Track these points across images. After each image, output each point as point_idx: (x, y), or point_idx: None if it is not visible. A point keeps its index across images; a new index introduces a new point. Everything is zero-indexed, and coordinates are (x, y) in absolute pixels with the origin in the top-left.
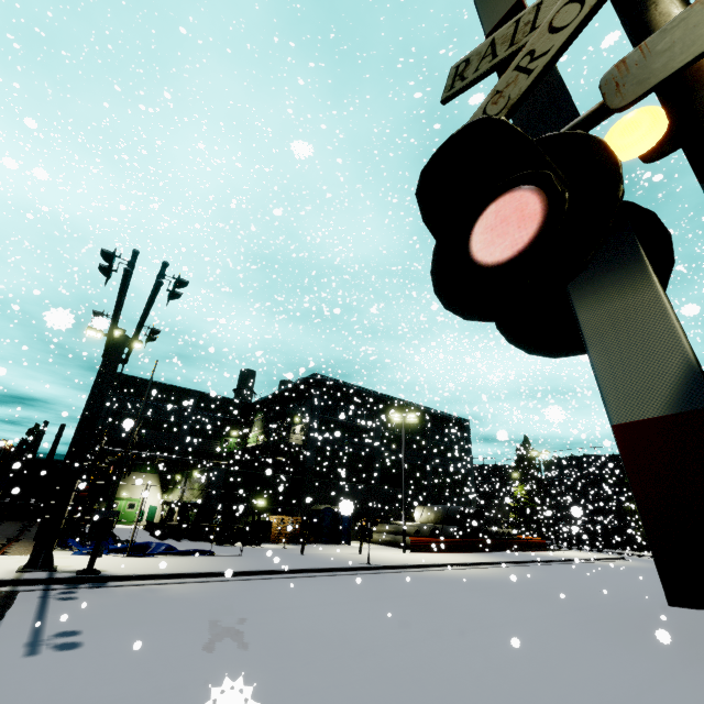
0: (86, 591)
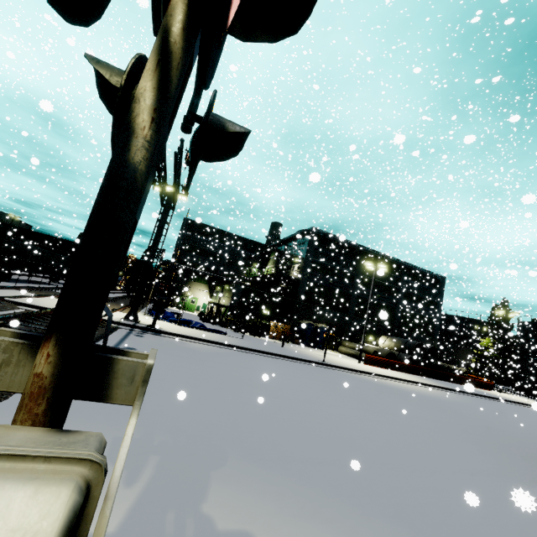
0: (149, 335)
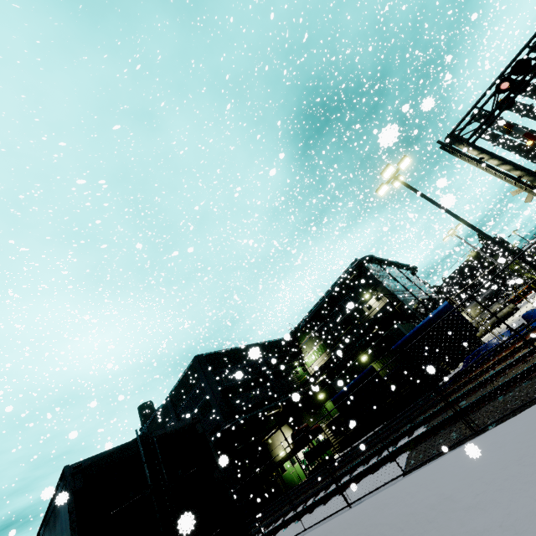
0: None
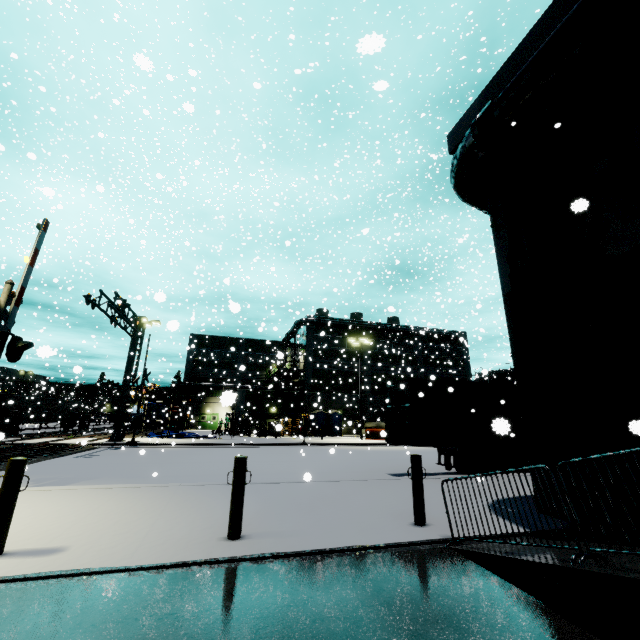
0: (127, 448)
